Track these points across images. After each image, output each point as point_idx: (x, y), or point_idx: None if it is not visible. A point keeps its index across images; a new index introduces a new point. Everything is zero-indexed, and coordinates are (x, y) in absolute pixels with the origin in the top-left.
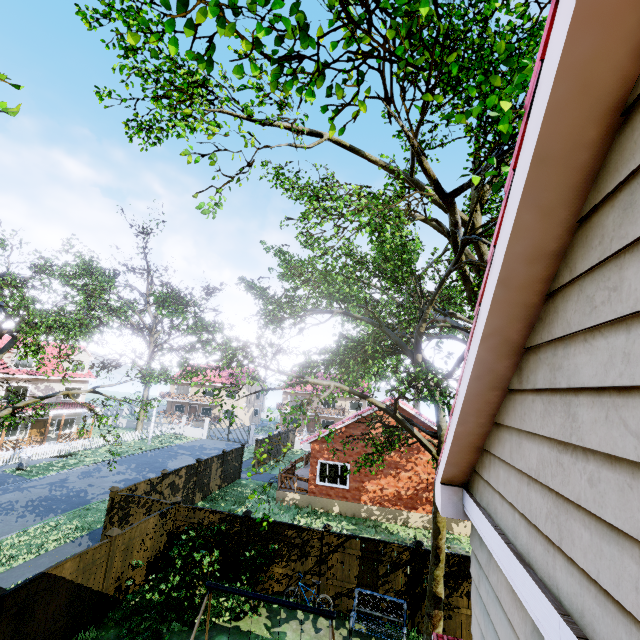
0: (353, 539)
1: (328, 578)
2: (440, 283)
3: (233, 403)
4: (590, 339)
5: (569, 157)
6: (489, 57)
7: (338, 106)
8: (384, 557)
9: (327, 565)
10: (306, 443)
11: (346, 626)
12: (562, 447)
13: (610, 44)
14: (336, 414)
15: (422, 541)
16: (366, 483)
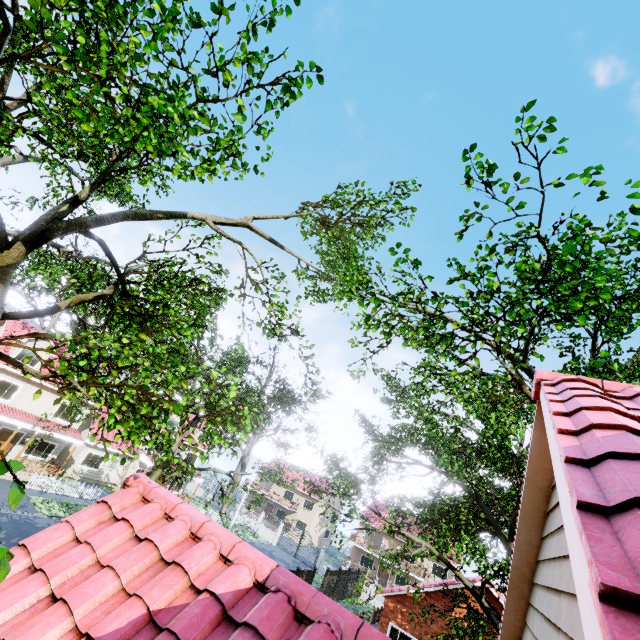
0: None
1: None
2: None
3: (308, 515)
4: (538, 588)
5: (532, 517)
6: (579, 335)
7: (460, 359)
8: None
9: None
10: (380, 595)
11: None
12: (532, 634)
13: (536, 497)
14: (414, 572)
15: None
16: None
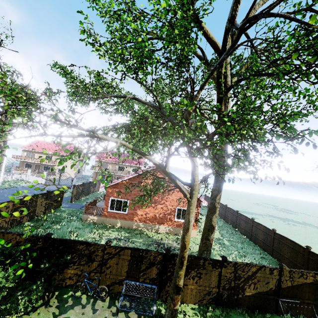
0: (126, 249)
1: (106, 274)
2: (212, 70)
3: (64, 165)
4: None
5: None
6: None
7: None
8: (145, 259)
9: (106, 266)
10: (103, 188)
11: (116, 304)
12: None
13: None
14: (124, 174)
15: (165, 240)
16: (137, 210)
